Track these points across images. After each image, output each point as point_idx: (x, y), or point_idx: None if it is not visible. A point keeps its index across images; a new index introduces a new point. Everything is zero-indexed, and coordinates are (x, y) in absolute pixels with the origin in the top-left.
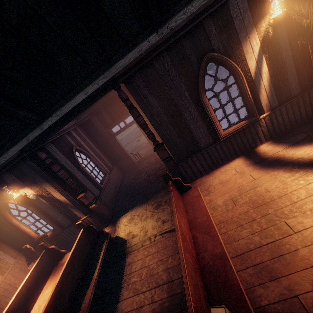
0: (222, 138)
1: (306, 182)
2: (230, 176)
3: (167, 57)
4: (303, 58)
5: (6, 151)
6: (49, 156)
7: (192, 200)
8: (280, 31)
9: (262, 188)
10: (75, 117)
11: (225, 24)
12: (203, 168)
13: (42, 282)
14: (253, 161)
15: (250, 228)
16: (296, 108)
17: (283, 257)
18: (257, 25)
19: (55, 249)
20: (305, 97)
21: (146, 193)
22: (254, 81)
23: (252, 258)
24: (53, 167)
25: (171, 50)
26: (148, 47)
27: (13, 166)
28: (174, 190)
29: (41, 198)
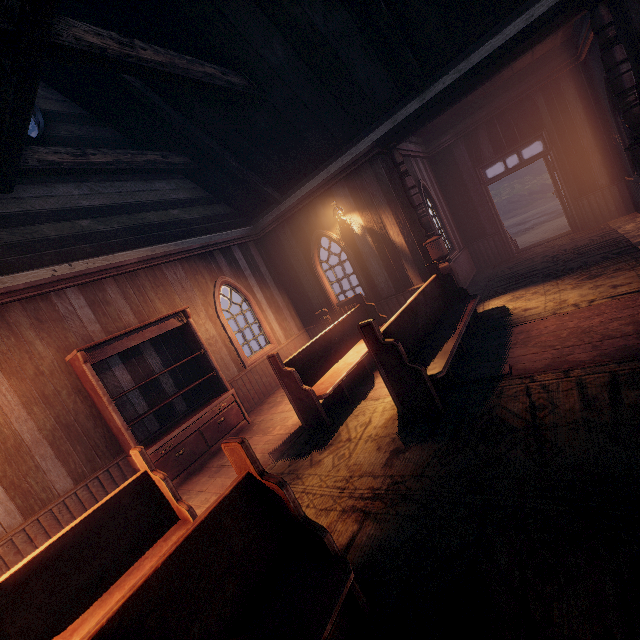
0: None
1: None
2: None
3: None
4: None
5: (356, 144)
6: (395, 172)
7: None
8: None
9: None
10: (472, 89)
11: None
12: None
13: (355, 337)
14: None
15: None
16: None
17: None
18: None
19: (374, 308)
20: None
21: (553, 272)
22: None
23: None
24: (406, 180)
25: None
26: None
27: (354, 172)
28: None
29: (368, 235)
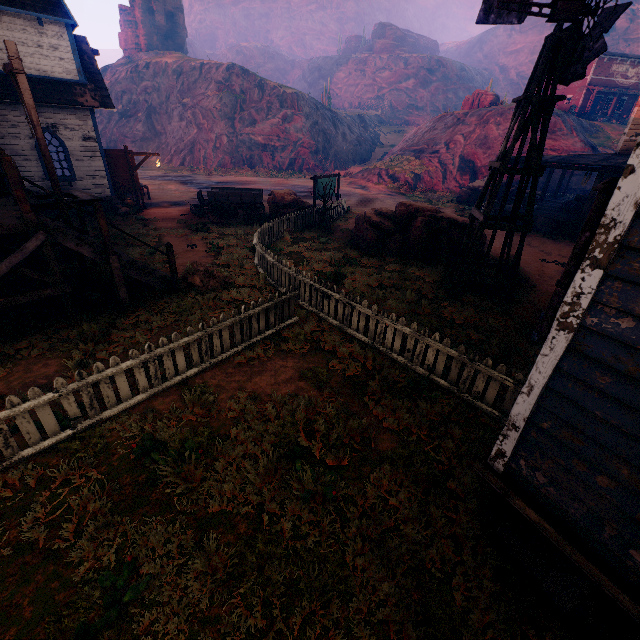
0: None
1: None
2: None
3: None
4: None
5: None
6: None
7: None
8: None
9: None
10: None
11: None
12: None
13: None
14: None
15: None
16: None
17: None
18: None
19: None
20: None
21: None
22: None
23: None
24: None
25: None
26: None
27: None
28: None
29: None
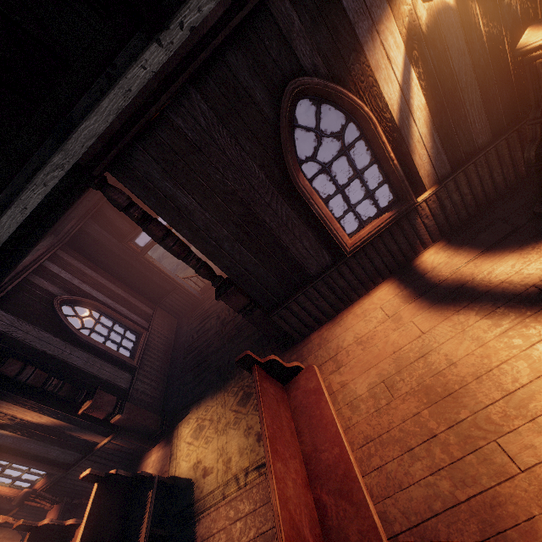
0: (349, 252)
1: (526, 343)
2: (375, 325)
3: (199, 99)
4: (495, 67)
5: None
6: None
7: (306, 400)
8: (445, 9)
9: (440, 356)
10: (23, 256)
11: (320, 3)
12: (322, 311)
13: None
14: (415, 290)
15: (428, 458)
16: (486, 172)
17: (506, 540)
18: (394, 0)
19: (53, 524)
20: (501, 147)
21: (222, 366)
22: (400, 128)
23: (442, 538)
24: (3, 370)
25: (206, 81)
26: (146, 82)
27: None
28: (268, 389)
29: None
